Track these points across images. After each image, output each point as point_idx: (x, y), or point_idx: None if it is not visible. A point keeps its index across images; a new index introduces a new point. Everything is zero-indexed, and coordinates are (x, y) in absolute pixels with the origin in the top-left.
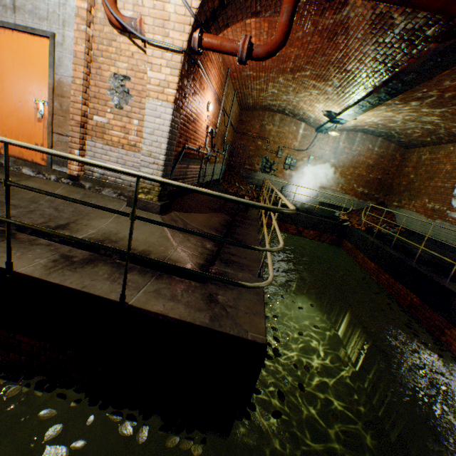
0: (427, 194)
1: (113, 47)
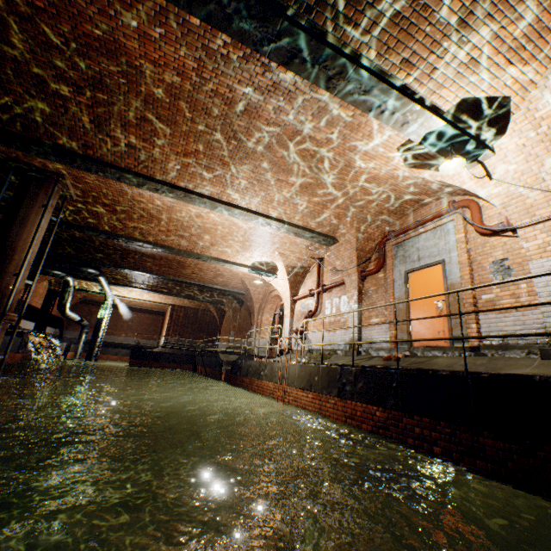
0: None
1: (486, 247)
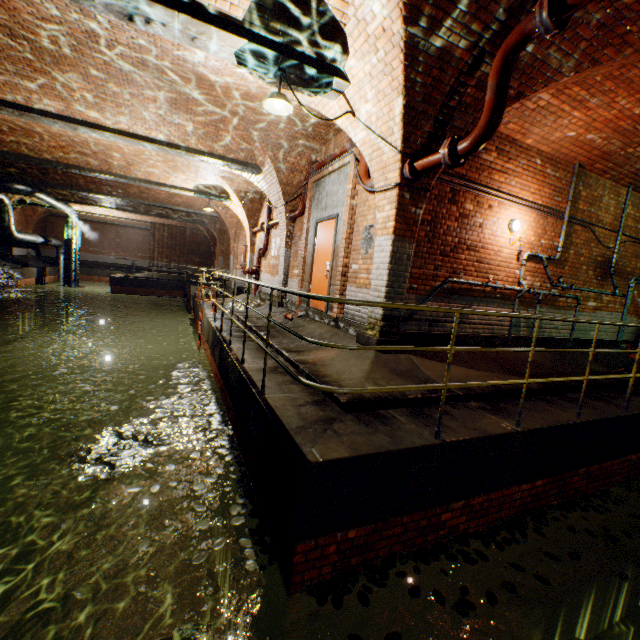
0: None
1: (366, 206)
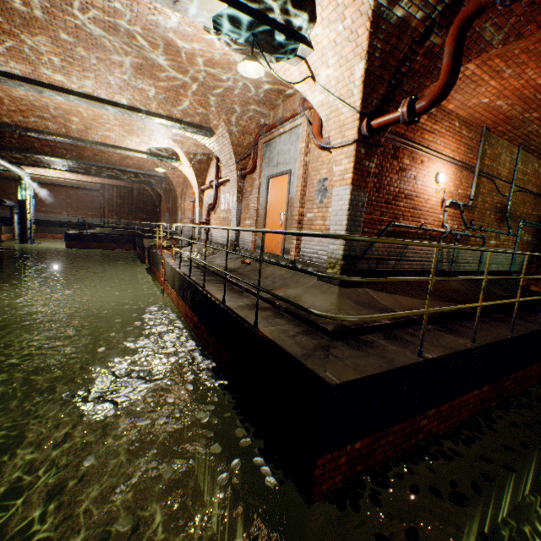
0: None
1: (319, 162)
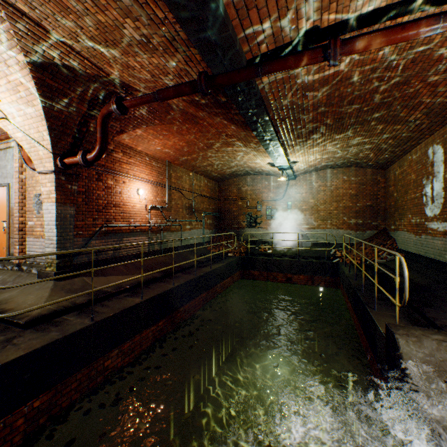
0: (408, 209)
1: (34, 180)
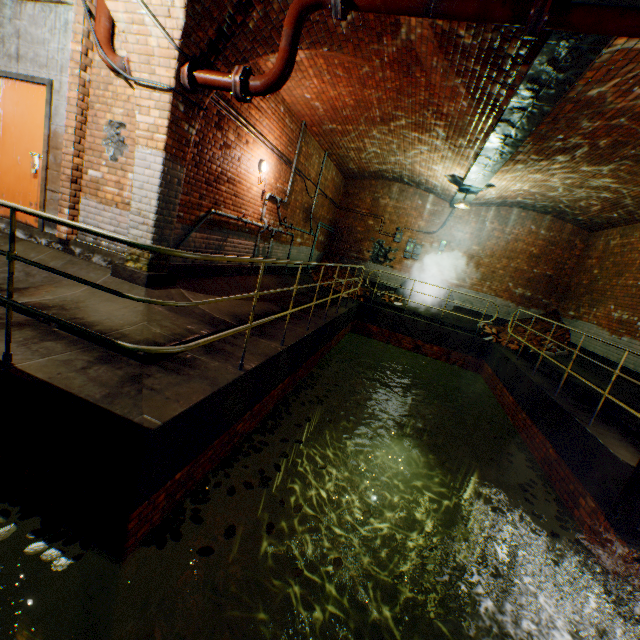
0: (614, 298)
1: (110, 91)
